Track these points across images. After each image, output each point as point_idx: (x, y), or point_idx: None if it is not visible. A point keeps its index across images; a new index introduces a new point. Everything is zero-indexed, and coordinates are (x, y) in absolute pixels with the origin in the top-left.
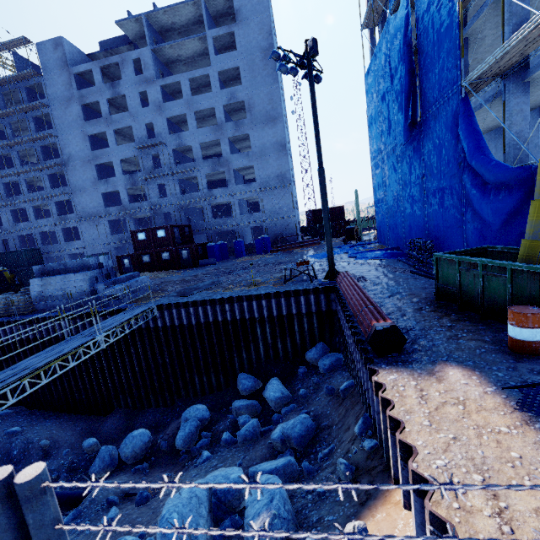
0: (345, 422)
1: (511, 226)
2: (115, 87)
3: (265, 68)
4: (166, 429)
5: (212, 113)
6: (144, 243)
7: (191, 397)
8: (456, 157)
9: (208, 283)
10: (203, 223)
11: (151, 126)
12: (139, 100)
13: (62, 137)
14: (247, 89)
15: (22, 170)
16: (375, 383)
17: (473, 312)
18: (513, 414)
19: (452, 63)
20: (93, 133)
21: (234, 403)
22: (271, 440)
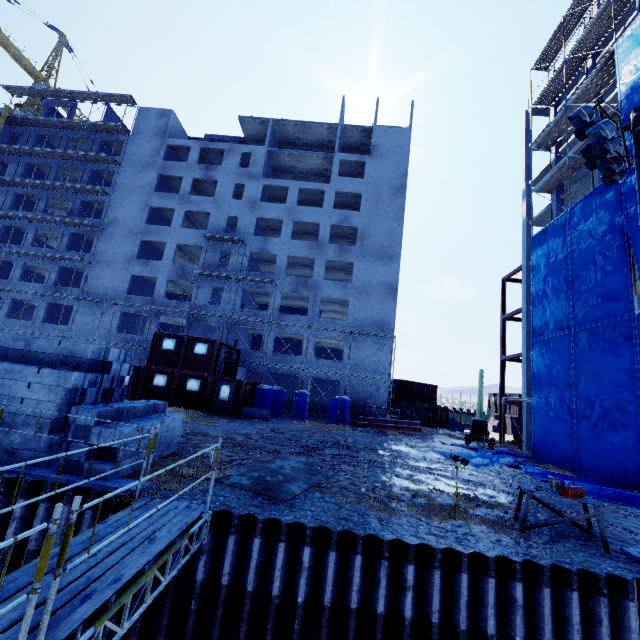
0: None
1: None
2: (209, 170)
3: (391, 204)
4: None
5: (311, 230)
6: (168, 355)
7: None
8: None
9: (302, 467)
10: (257, 353)
11: (232, 221)
12: (232, 191)
13: (116, 198)
14: (365, 217)
15: (40, 217)
16: None
17: None
18: None
19: None
20: (158, 206)
21: None
22: None
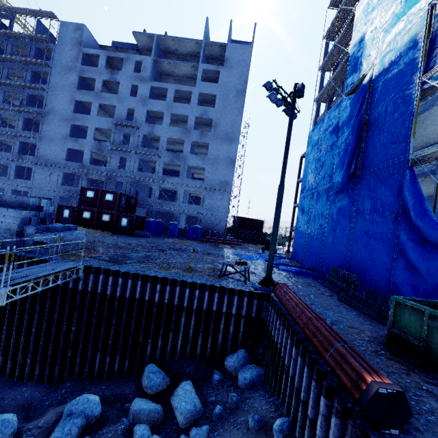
0: None
1: None
2: (113, 74)
3: (235, 103)
4: (40, 417)
5: (184, 119)
6: (90, 201)
7: (83, 378)
8: (394, 211)
9: (142, 256)
10: (149, 199)
11: (132, 112)
12: (130, 90)
13: (51, 93)
14: (218, 112)
15: (1, 106)
16: None
17: None
18: None
19: (402, 139)
20: (80, 100)
21: (135, 403)
22: None
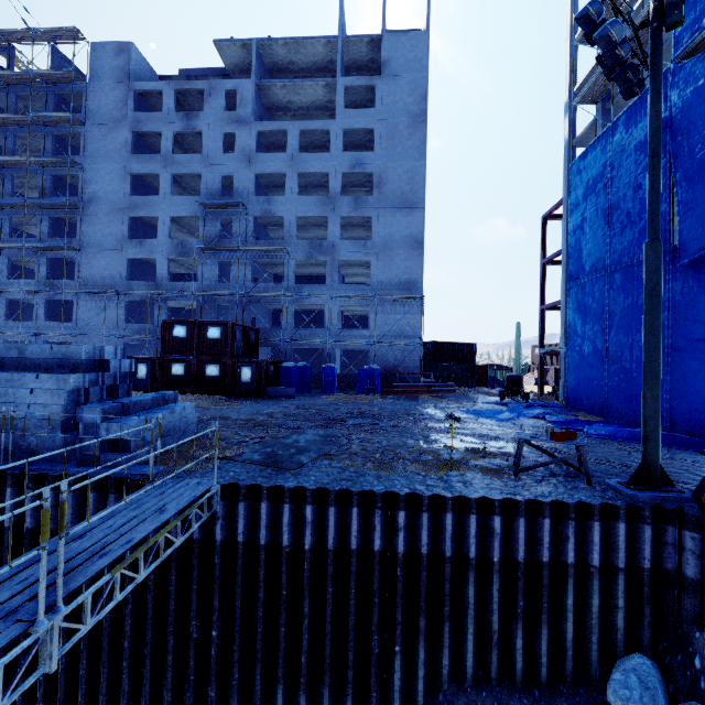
0: None
1: None
2: (190, 119)
3: (410, 138)
4: None
5: (320, 182)
6: (181, 343)
7: None
8: None
9: (317, 439)
10: (277, 330)
11: (228, 181)
12: (221, 143)
13: (89, 168)
14: (381, 158)
15: (10, 202)
16: None
17: None
18: None
19: None
20: (139, 173)
21: None
22: None
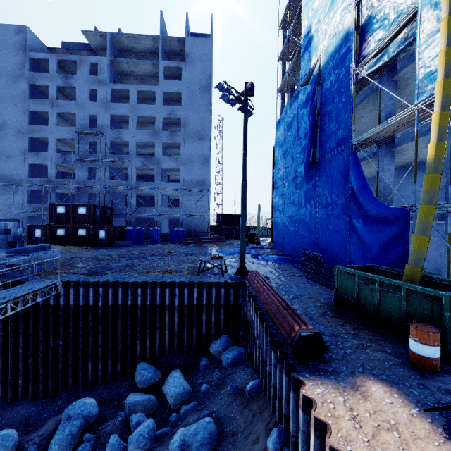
0: (252, 430)
1: (388, 251)
2: (68, 78)
3: (202, 99)
4: (39, 428)
5: (152, 121)
6: (62, 217)
7: (78, 387)
8: (345, 192)
9: (122, 265)
10: (126, 208)
11: (94, 117)
12: (88, 95)
13: (0, 105)
14: (185, 110)
15: None
16: (304, 397)
17: (369, 322)
18: (447, 445)
19: (346, 127)
20: (35, 110)
21: (129, 398)
22: (169, 450)
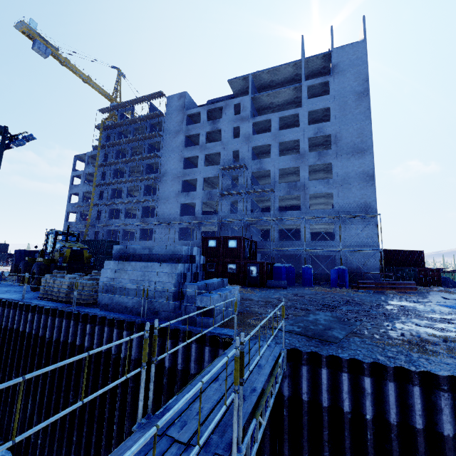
0: None
1: None
2: (215, 123)
3: (357, 108)
4: None
5: (292, 146)
6: (213, 250)
7: None
8: None
9: (332, 319)
10: (268, 242)
11: (235, 154)
12: (232, 133)
13: (164, 158)
14: (336, 124)
15: (128, 179)
16: None
17: None
18: None
19: None
20: (188, 156)
21: None
22: None
